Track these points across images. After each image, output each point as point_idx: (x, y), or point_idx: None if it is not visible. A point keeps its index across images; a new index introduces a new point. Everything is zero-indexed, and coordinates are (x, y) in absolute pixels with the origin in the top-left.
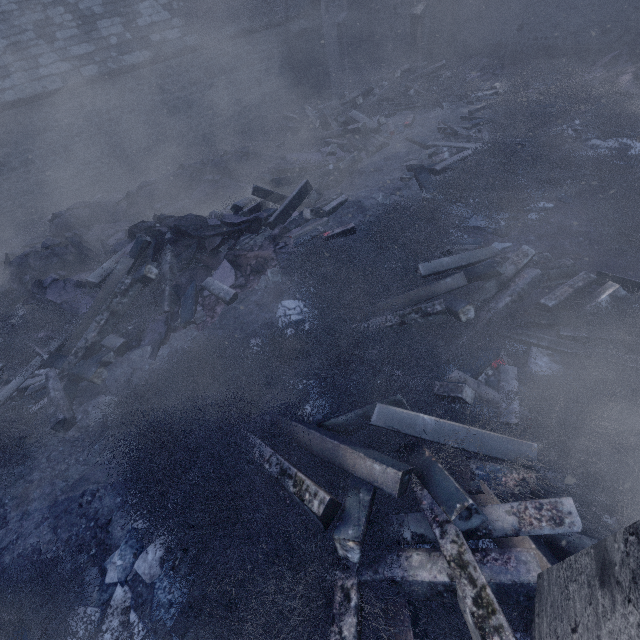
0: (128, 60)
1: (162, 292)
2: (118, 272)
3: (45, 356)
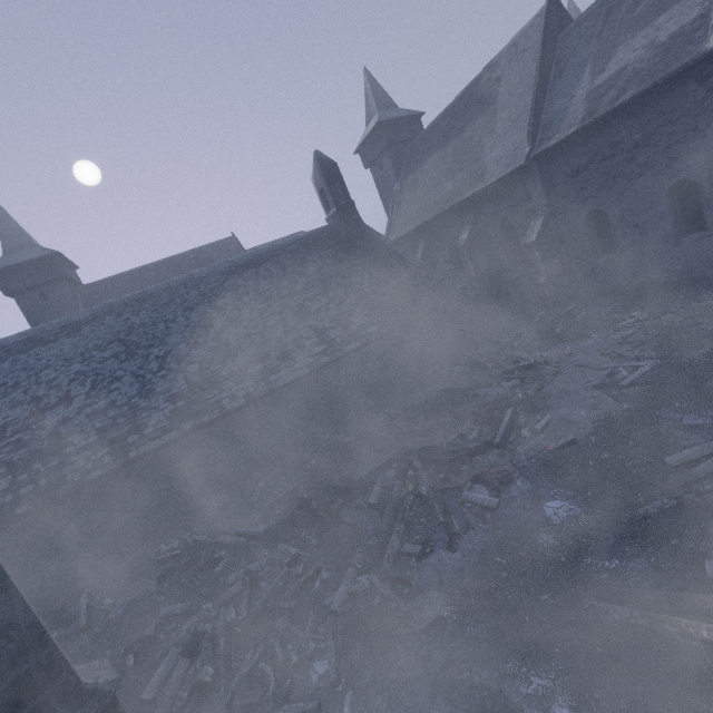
0: (347, 349)
1: (431, 506)
2: (395, 493)
3: (359, 565)
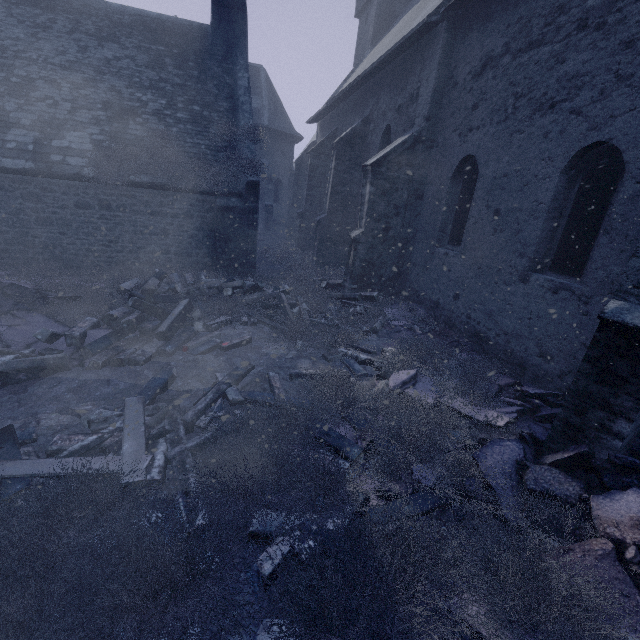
0: (5, 162)
1: None
2: None
3: None
